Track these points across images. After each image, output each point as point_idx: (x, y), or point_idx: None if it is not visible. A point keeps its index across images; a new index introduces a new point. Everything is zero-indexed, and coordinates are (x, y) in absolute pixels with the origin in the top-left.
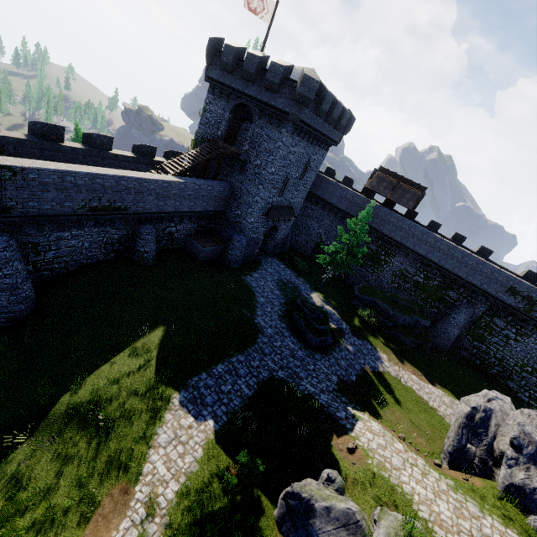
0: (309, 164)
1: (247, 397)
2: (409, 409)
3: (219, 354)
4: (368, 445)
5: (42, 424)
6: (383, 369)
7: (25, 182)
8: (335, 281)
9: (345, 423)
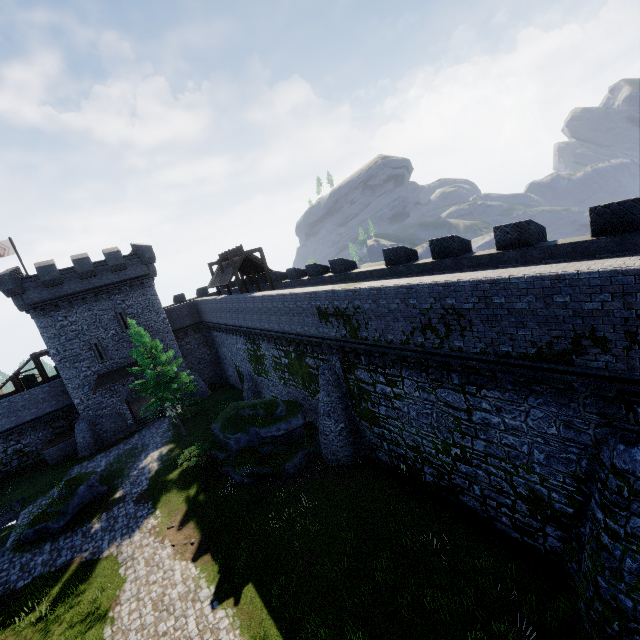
0: (122, 314)
1: None
2: (45, 630)
3: None
4: None
5: None
6: (115, 551)
7: None
8: None
9: None
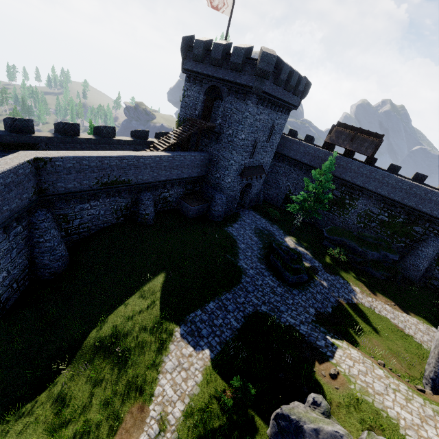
0: (273, 128)
1: (236, 329)
2: (385, 337)
3: (210, 293)
4: (349, 371)
5: (77, 354)
6: (357, 301)
7: (53, 168)
8: (305, 226)
9: (325, 351)
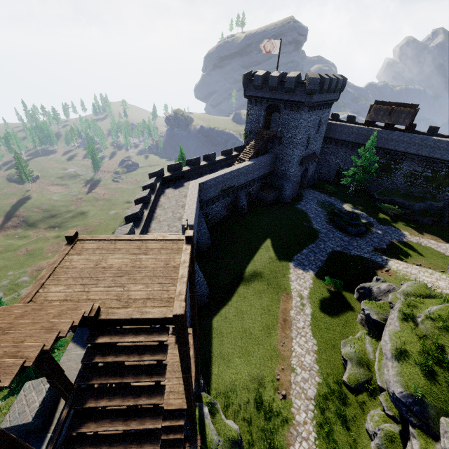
0: (320, 122)
1: (324, 261)
2: (428, 258)
3: (301, 245)
4: (397, 268)
5: (243, 280)
6: (406, 240)
7: (204, 187)
8: (358, 193)
9: (382, 262)
